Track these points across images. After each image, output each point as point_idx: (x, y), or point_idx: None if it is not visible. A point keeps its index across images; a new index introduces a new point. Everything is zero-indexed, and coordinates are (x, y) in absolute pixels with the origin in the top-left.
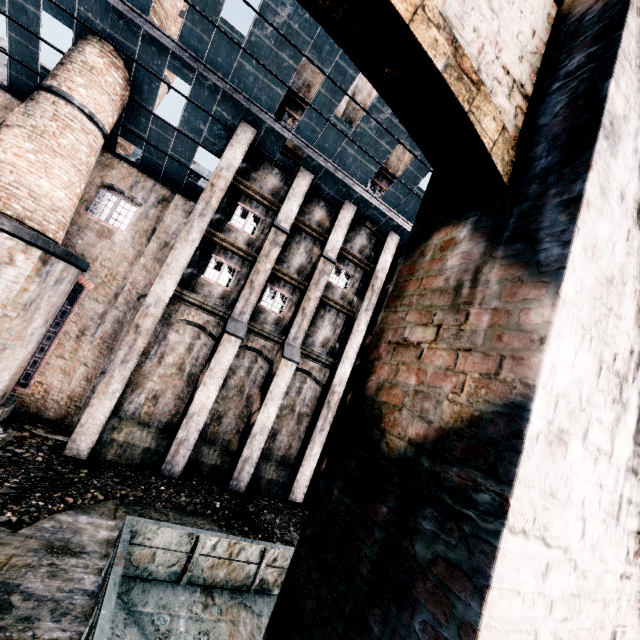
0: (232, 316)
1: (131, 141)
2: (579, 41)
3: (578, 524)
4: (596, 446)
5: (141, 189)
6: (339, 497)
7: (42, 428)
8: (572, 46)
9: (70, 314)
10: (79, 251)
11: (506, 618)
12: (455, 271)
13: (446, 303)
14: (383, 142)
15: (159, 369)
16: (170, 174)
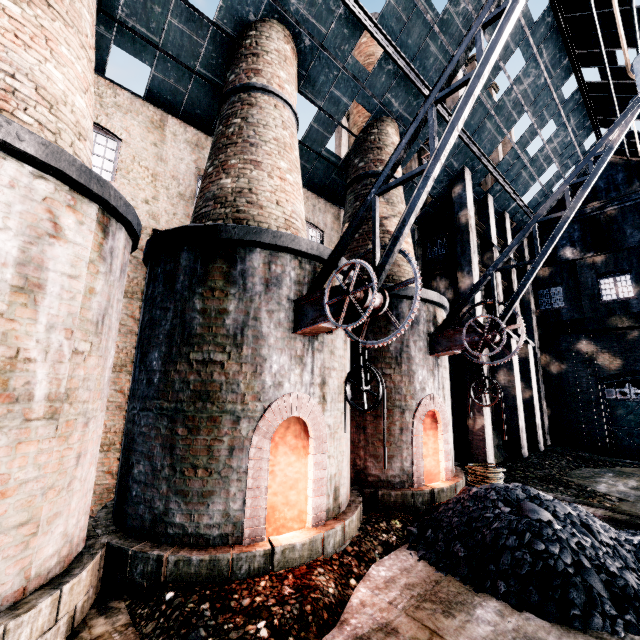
0: None
1: None
2: None
3: None
4: None
5: None
6: None
7: None
8: None
9: None
10: None
11: None
12: None
13: None
14: (545, 163)
15: None
16: None
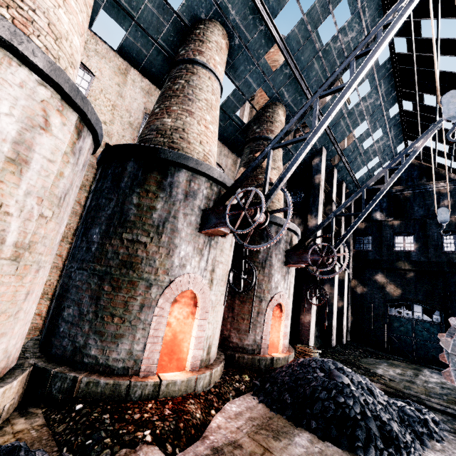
0: None
1: None
2: None
3: None
4: None
5: None
6: None
7: None
8: None
9: None
10: None
11: None
12: None
13: None
14: (372, 155)
15: None
16: None
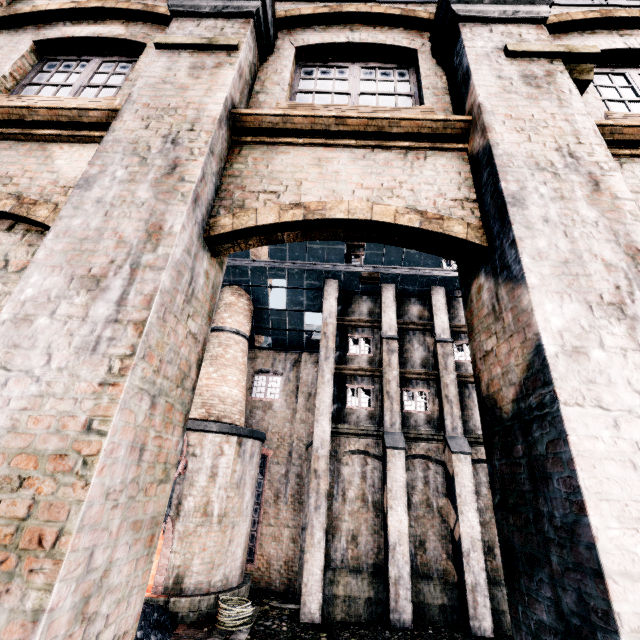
0: (385, 431)
1: (262, 334)
2: (481, 167)
3: (632, 395)
4: (618, 348)
5: (279, 362)
6: (499, 464)
7: (275, 600)
8: (480, 170)
9: (264, 483)
10: (255, 428)
11: (593, 452)
12: (488, 300)
13: (492, 319)
14: None
15: (346, 507)
16: (293, 342)
